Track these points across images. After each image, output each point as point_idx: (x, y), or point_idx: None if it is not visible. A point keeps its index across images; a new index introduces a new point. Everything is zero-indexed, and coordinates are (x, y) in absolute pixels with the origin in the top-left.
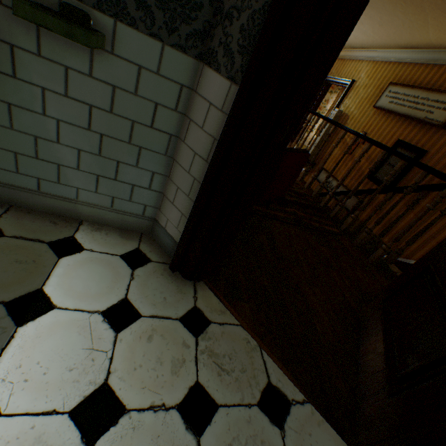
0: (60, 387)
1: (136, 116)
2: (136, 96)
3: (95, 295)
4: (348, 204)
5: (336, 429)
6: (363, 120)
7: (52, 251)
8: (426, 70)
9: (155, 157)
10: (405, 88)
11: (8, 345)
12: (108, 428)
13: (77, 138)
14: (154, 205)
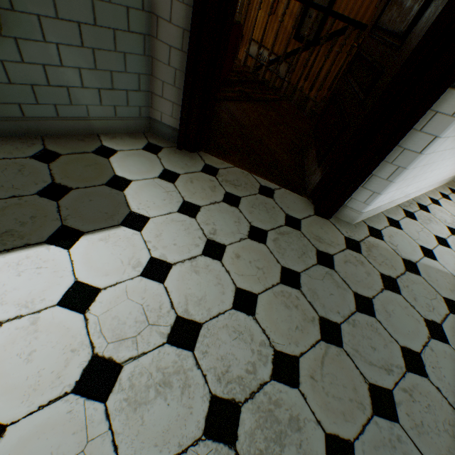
0: (166, 206)
1: (115, 23)
2: (111, 4)
3: (147, 171)
4: (283, 74)
5: (297, 194)
6: None
7: (100, 157)
8: None
9: (138, 60)
10: None
11: (126, 199)
12: (198, 213)
13: (75, 58)
14: (146, 105)
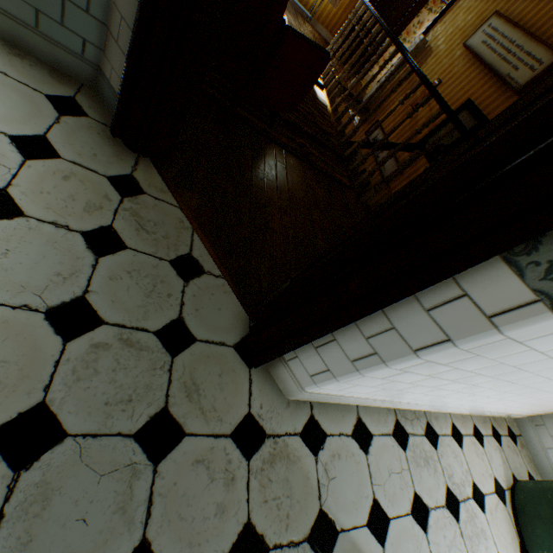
0: None
1: None
2: None
3: (4, 118)
4: (387, 173)
5: (240, 300)
6: (445, 62)
7: None
8: (542, 3)
9: None
10: (507, 24)
11: None
12: (2, 219)
13: None
14: (97, 45)
